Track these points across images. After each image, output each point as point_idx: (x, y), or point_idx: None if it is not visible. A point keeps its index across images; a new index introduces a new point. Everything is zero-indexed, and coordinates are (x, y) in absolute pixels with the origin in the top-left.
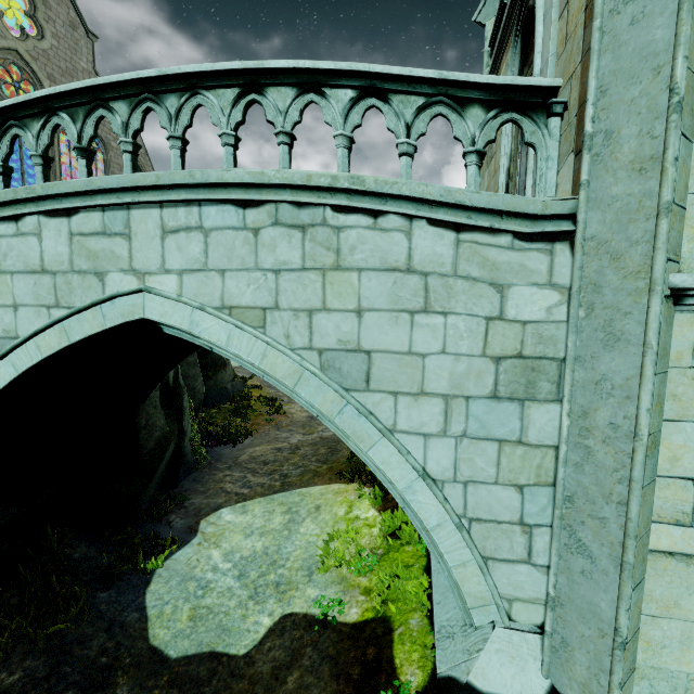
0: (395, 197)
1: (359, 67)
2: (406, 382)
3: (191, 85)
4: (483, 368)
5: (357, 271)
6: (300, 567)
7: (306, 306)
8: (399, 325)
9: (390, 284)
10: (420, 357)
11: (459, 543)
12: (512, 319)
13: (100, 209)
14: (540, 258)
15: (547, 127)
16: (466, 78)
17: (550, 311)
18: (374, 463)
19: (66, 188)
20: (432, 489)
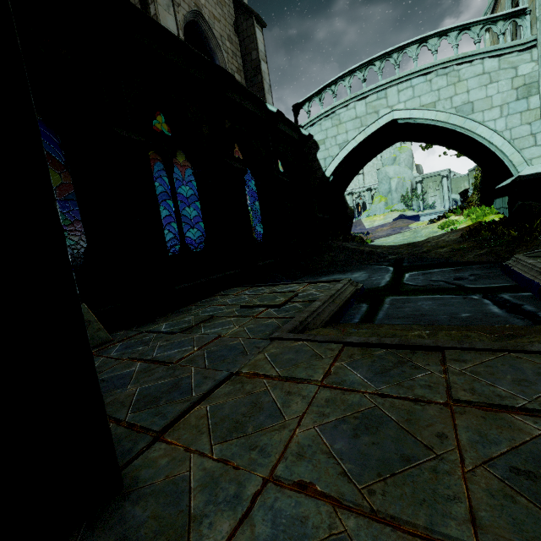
0: (477, 54)
1: (460, 24)
2: (486, 106)
3: (402, 48)
4: (512, 93)
5: (466, 80)
6: (430, 234)
7: (449, 96)
8: (482, 91)
9: (478, 80)
10: (490, 97)
11: (510, 148)
12: (520, 75)
13: (376, 93)
14: (527, 55)
15: (525, 19)
16: (496, 15)
17: (532, 69)
18: (477, 134)
19: (368, 89)
20: (499, 134)
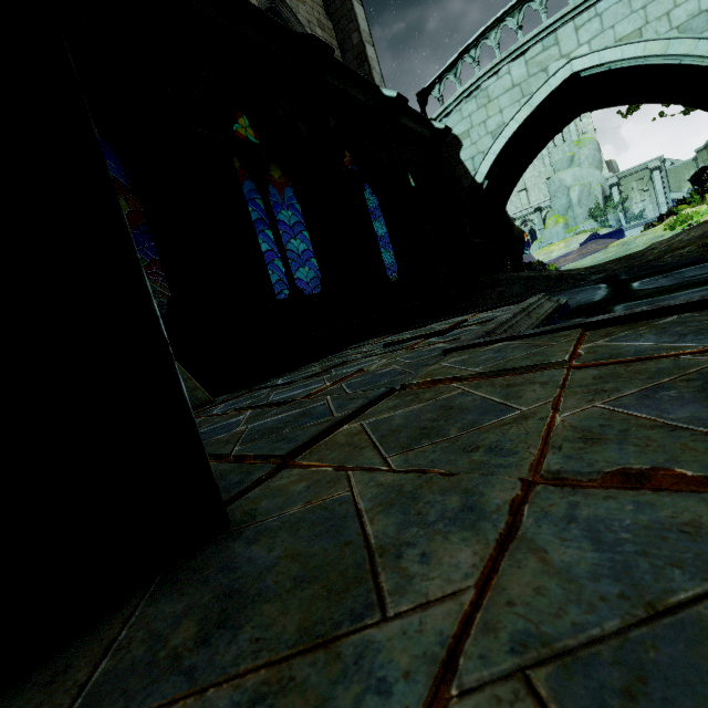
0: None
1: None
2: None
3: None
4: None
5: None
6: (651, 241)
7: (664, 12)
8: None
9: None
10: None
11: None
12: None
13: (540, 42)
14: None
15: None
16: None
17: None
18: None
19: (527, 39)
20: None
